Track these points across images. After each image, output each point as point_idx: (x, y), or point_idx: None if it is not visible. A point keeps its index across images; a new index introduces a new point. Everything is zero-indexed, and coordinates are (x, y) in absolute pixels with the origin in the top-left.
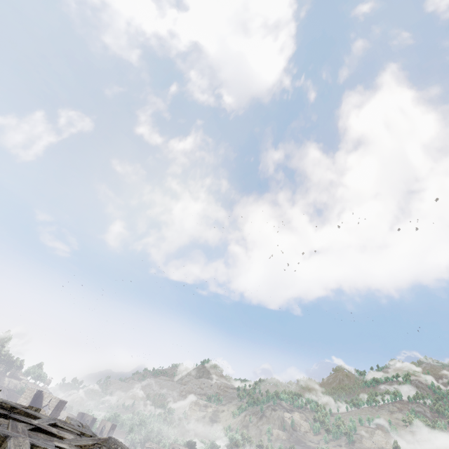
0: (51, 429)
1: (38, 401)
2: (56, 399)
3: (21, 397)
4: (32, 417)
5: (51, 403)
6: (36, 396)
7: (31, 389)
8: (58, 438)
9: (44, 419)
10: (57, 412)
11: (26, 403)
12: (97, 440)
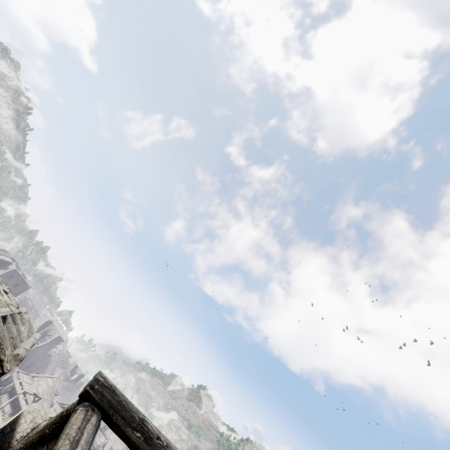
0: (2, 290)
1: (47, 329)
2: (58, 334)
3: (38, 318)
4: (0, 284)
5: (54, 335)
6: (47, 324)
7: (47, 316)
8: (1, 294)
9: (4, 287)
10: (54, 344)
11: (38, 324)
12: (14, 304)
